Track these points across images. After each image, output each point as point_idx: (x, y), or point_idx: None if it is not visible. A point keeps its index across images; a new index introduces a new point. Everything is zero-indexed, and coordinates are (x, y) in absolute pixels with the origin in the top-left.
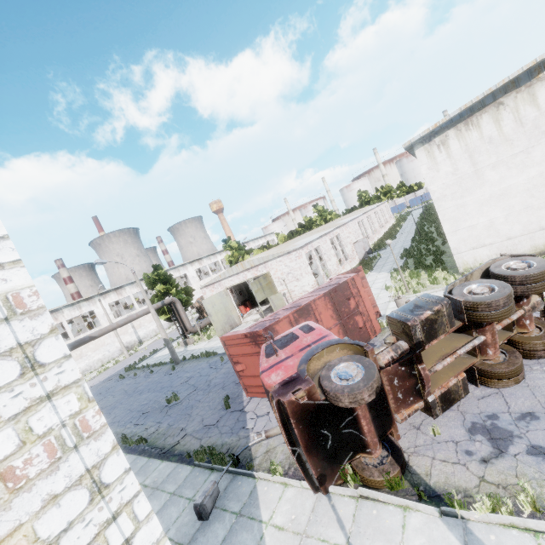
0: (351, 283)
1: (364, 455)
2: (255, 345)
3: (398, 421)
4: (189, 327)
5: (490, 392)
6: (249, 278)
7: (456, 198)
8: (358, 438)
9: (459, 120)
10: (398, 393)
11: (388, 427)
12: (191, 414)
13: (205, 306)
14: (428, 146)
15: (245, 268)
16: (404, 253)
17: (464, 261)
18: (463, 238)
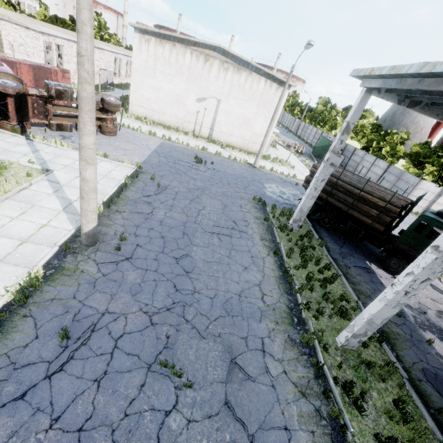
0: (54, 72)
1: (7, 122)
2: None
3: (32, 121)
4: None
5: None
6: None
7: (142, 76)
8: (6, 113)
9: (159, 36)
10: (35, 111)
11: (26, 120)
12: None
13: None
14: (142, 36)
15: None
16: (124, 96)
17: (133, 109)
18: (137, 98)
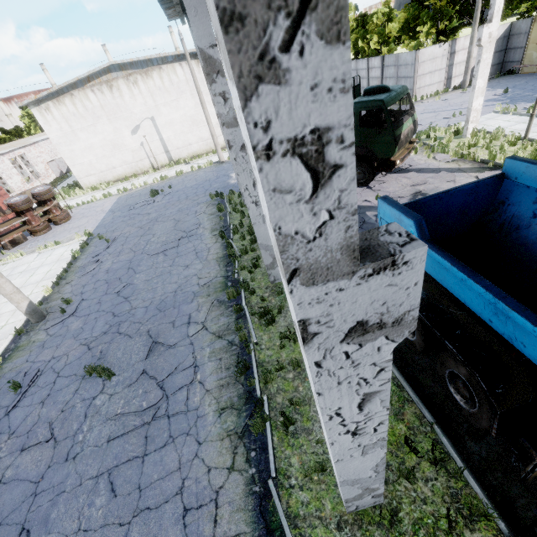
0: None
1: None
2: None
3: None
4: None
5: (35, 238)
6: None
7: (68, 146)
8: None
9: (53, 97)
10: None
11: None
12: None
13: None
14: (39, 108)
15: None
16: None
17: (85, 183)
18: (80, 170)
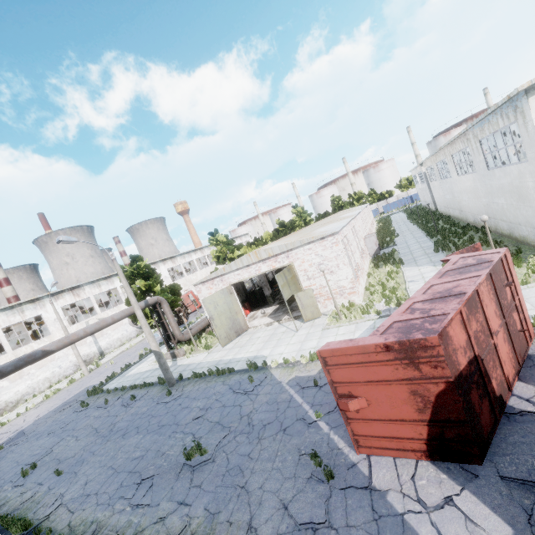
0: (505, 262)
1: None
2: (408, 365)
3: None
4: (178, 334)
5: None
6: (264, 272)
7: None
8: None
9: None
10: None
11: None
12: (246, 487)
13: (206, 306)
14: None
15: (260, 258)
16: (437, 246)
17: None
18: None
